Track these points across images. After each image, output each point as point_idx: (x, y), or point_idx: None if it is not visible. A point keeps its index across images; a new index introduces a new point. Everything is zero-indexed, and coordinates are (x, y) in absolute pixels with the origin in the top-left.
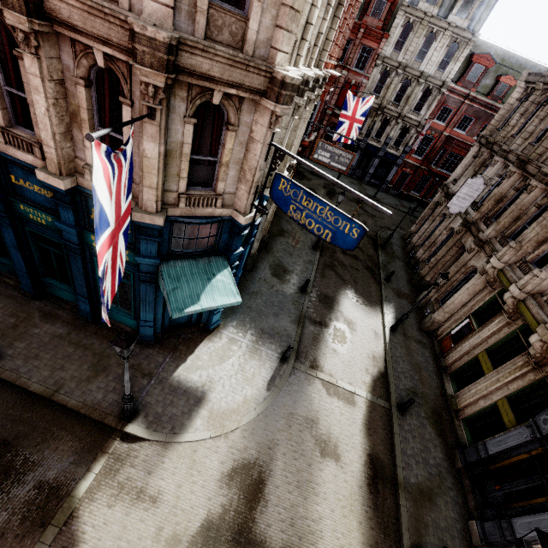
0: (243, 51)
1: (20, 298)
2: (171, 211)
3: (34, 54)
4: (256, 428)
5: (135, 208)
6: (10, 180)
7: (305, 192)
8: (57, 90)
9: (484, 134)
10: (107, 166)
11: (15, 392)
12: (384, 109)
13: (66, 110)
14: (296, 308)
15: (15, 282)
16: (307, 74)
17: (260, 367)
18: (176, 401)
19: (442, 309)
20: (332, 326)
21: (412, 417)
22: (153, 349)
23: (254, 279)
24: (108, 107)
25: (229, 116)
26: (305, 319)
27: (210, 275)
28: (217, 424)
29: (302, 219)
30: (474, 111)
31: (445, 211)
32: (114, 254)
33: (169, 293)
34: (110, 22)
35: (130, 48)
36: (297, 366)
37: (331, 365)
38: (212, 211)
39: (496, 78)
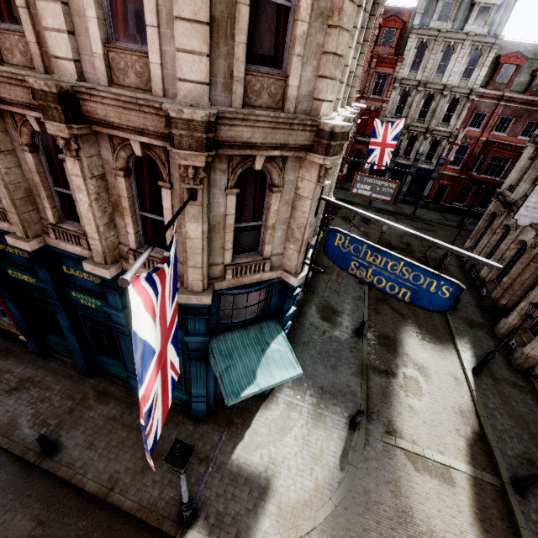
0: (284, 110)
1: (76, 377)
2: (218, 284)
3: (75, 156)
4: (336, 527)
5: (181, 289)
6: (62, 270)
7: (369, 246)
8: (99, 185)
9: (537, 133)
10: (149, 292)
11: (71, 492)
12: (408, 127)
13: (108, 201)
14: (355, 356)
15: (72, 361)
16: (348, 116)
17: (327, 439)
18: (238, 493)
19: (536, 342)
20: (401, 375)
21: (537, 499)
22: (207, 426)
23: (303, 326)
24: (147, 191)
25: (273, 177)
26: (367, 369)
27: (263, 344)
28: (288, 524)
29: (368, 277)
30: (513, 111)
31: (507, 221)
32: (163, 374)
33: (222, 374)
34: (145, 112)
35: (166, 133)
36: (370, 433)
37: (411, 427)
38: (260, 276)
39: (531, 73)
